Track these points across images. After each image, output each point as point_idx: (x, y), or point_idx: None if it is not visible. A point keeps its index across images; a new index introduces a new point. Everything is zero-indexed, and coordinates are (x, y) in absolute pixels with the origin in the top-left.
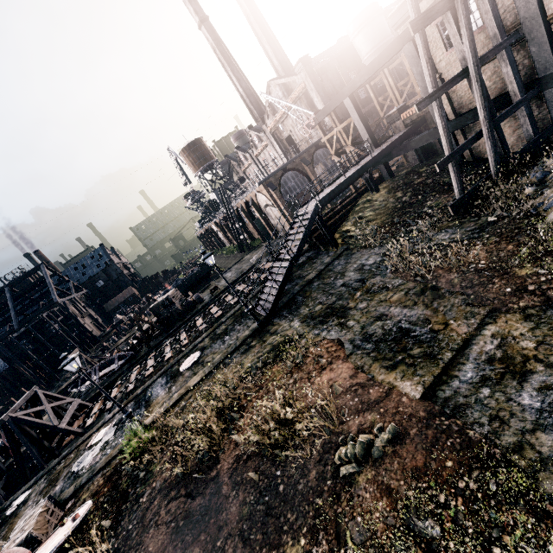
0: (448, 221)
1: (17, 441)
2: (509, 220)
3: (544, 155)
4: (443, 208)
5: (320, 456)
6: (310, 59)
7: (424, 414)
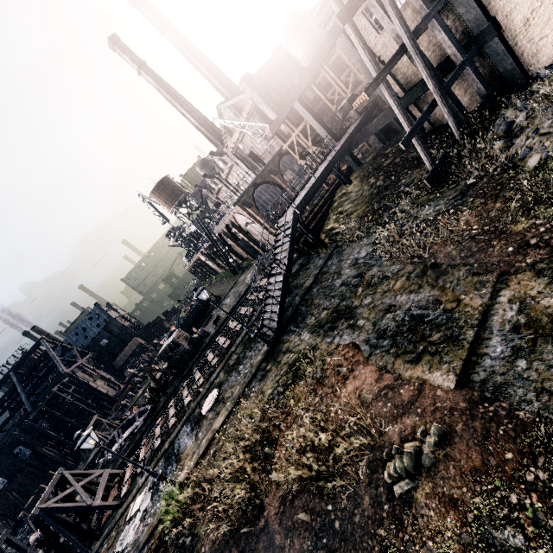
0: (427, 195)
1: (54, 532)
2: (488, 179)
3: (502, 107)
4: (419, 183)
5: (369, 478)
6: (251, 75)
7: (465, 404)
